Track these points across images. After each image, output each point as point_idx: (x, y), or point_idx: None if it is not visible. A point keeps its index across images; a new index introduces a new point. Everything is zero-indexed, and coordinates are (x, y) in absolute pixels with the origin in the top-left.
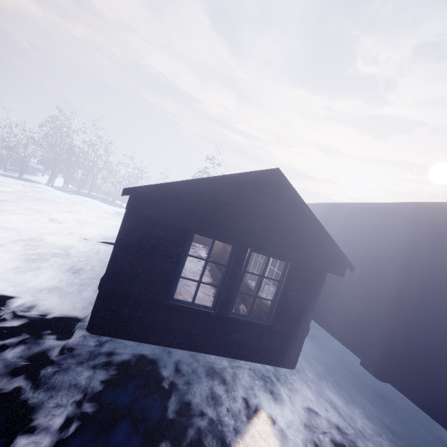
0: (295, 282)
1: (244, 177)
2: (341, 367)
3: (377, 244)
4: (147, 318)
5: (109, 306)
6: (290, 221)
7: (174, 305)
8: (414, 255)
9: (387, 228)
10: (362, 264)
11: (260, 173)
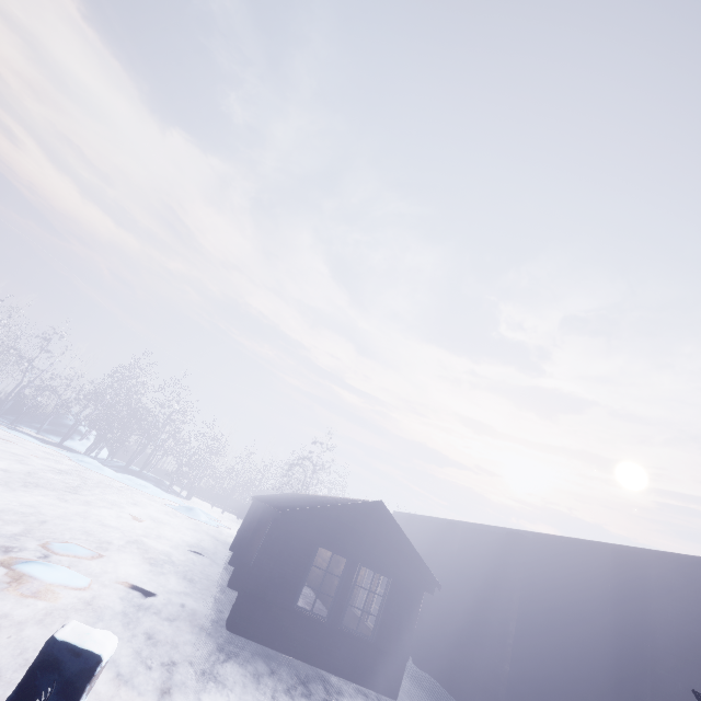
0: (396, 599)
1: (358, 505)
2: None
3: (486, 571)
4: (274, 621)
5: (249, 606)
6: (390, 540)
7: (298, 611)
8: (506, 582)
9: (492, 554)
10: (476, 595)
11: (370, 503)
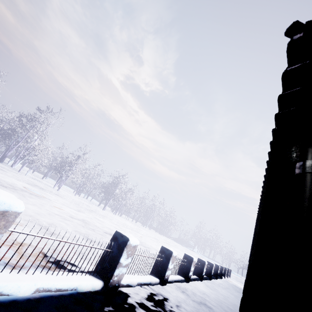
0: None
1: None
2: None
3: None
4: None
5: None
6: None
7: None
8: None
9: None
10: None
11: None
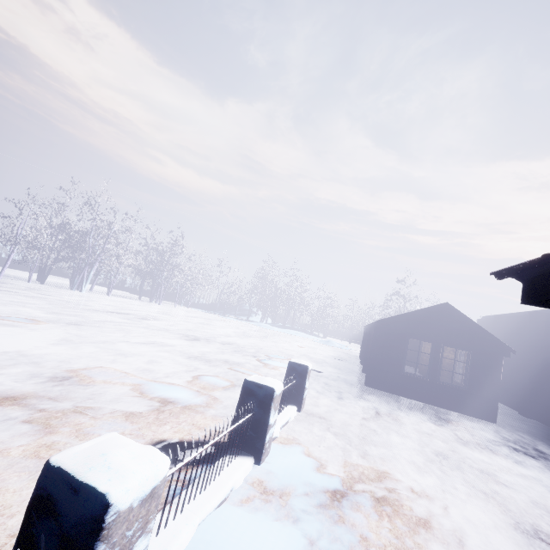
0: (479, 364)
1: (429, 309)
2: (549, 437)
3: None
4: (392, 381)
5: (374, 374)
6: (462, 327)
7: (405, 375)
8: None
9: None
10: None
11: (437, 306)
